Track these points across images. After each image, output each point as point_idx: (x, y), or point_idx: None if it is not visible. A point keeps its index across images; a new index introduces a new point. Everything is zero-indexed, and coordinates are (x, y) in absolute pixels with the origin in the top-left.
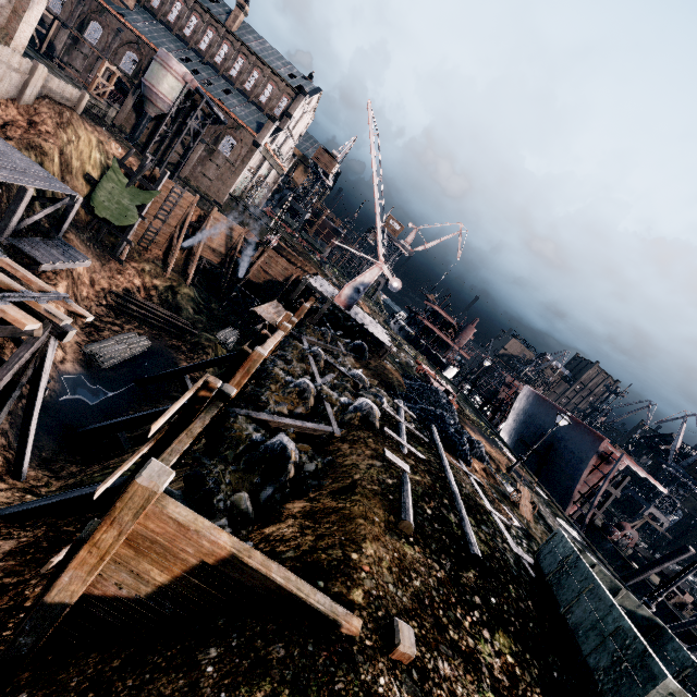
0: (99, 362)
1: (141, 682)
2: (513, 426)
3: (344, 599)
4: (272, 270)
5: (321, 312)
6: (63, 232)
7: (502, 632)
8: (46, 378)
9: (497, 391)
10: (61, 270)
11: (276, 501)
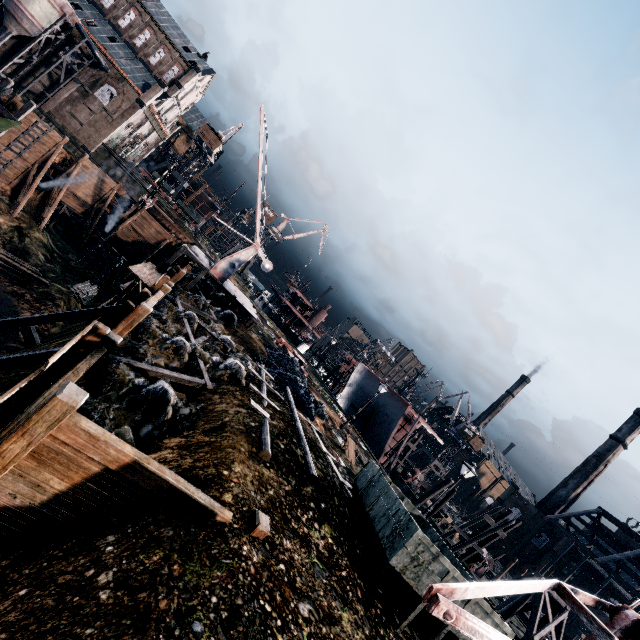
0: None
1: (39, 568)
2: (348, 395)
3: (218, 499)
4: (144, 231)
5: (196, 280)
6: None
7: (327, 524)
8: None
9: (339, 366)
10: None
11: (154, 437)
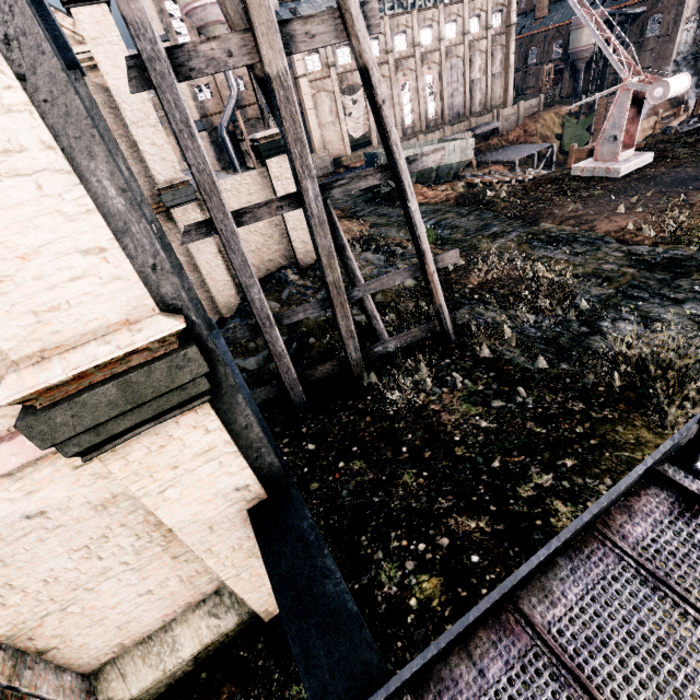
0: None
1: None
2: None
3: None
4: None
5: None
6: (553, 167)
7: None
8: None
9: None
10: None
11: None
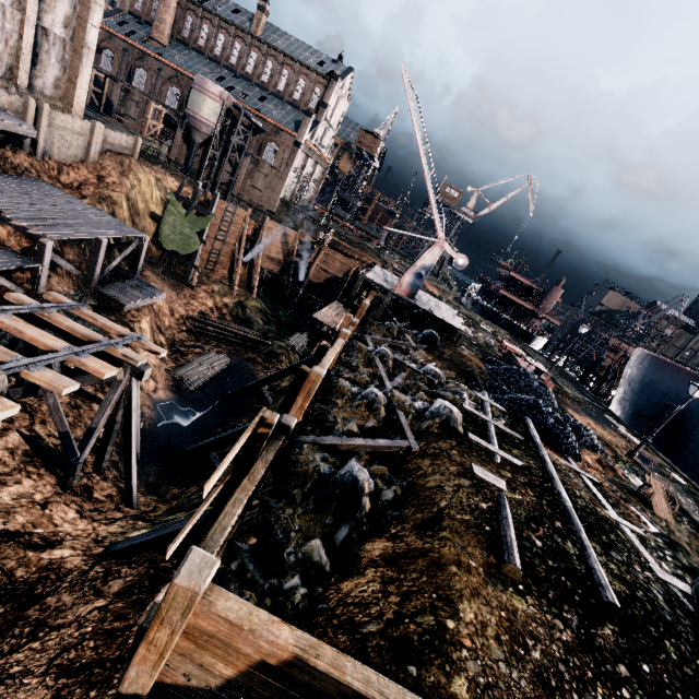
0: (187, 385)
1: None
2: (626, 397)
3: (443, 693)
4: (331, 268)
5: (384, 305)
6: (139, 271)
7: None
8: (138, 413)
9: (599, 359)
10: (143, 307)
11: (353, 542)
